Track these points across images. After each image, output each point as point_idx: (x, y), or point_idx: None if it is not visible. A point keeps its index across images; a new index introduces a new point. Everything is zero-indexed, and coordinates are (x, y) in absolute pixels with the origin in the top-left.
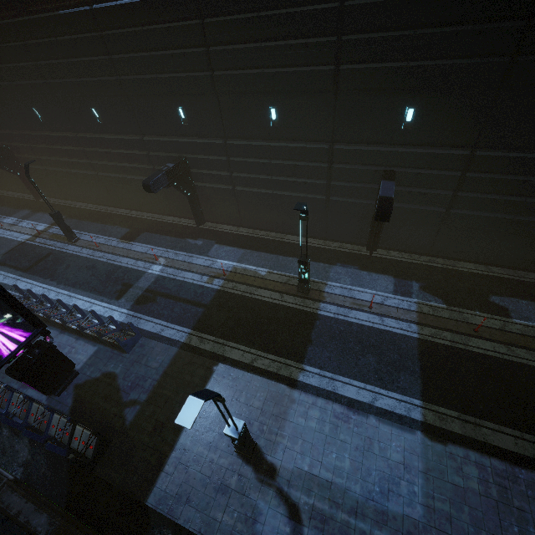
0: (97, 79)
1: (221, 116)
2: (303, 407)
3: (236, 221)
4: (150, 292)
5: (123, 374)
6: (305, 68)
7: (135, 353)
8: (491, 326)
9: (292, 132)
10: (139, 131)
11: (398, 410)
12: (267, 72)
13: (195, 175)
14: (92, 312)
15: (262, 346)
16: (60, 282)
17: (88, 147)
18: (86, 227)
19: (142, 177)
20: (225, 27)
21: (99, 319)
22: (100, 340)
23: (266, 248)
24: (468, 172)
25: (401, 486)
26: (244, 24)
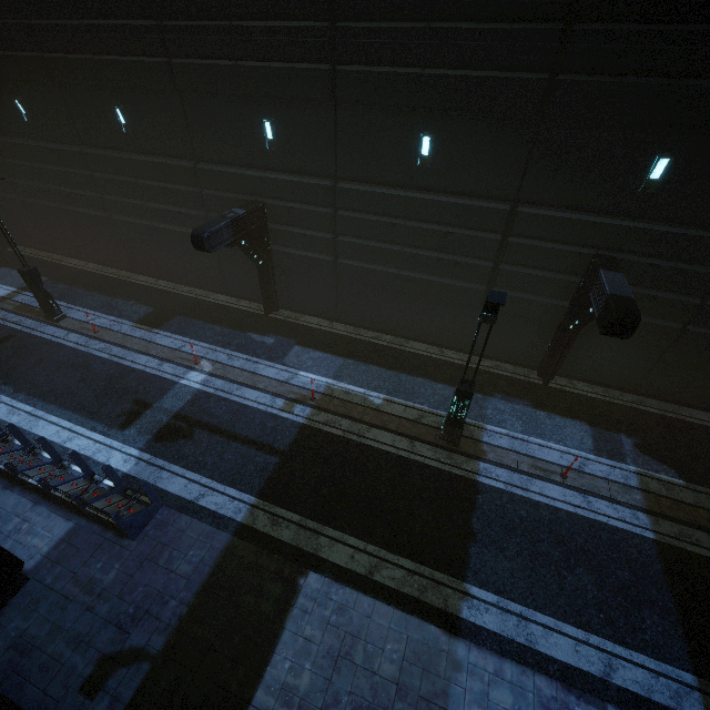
0: (131, 59)
1: (334, 142)
2: (477, 681)
3: (330, 312)
4: (183, 420)
5: (119, 585)
6: (498, 74)
7: (146, 539)
8: None
9: (451, 179)
10: (190, 154)
11: (658, 694)
12: (431, 73)
13: (274, 232)
14: (72, 454)
15: (388, 540)
16: (20, 389)
17: (100, 172)
18: (80, 299)
19: (185, 228)
20: None
21: (85, 467)
22: (81, 510)
23: (378, 359)
24: None
25: None
26: None
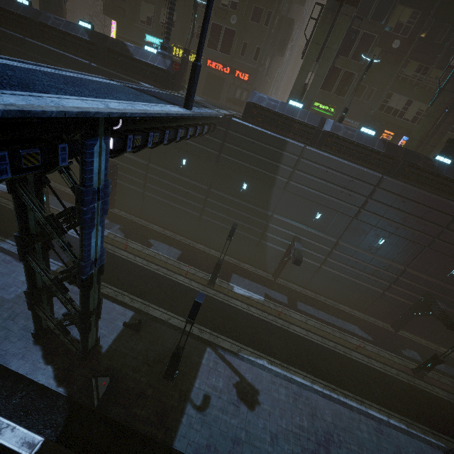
0: None
1: None
2: None
3: None
4: None
5: None
6: None
7: None
8: (137, 248)
9: None
10: None
11: None
12: None
13: None
14: None
15: None
16: None
17: None
18: None
19: None
20: (37, 60)
21: None
22: None
23: None
24: (149, 173)
25: (12, 288)
26: (47, 64)
